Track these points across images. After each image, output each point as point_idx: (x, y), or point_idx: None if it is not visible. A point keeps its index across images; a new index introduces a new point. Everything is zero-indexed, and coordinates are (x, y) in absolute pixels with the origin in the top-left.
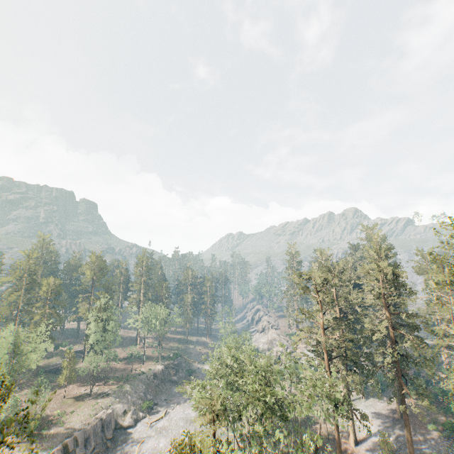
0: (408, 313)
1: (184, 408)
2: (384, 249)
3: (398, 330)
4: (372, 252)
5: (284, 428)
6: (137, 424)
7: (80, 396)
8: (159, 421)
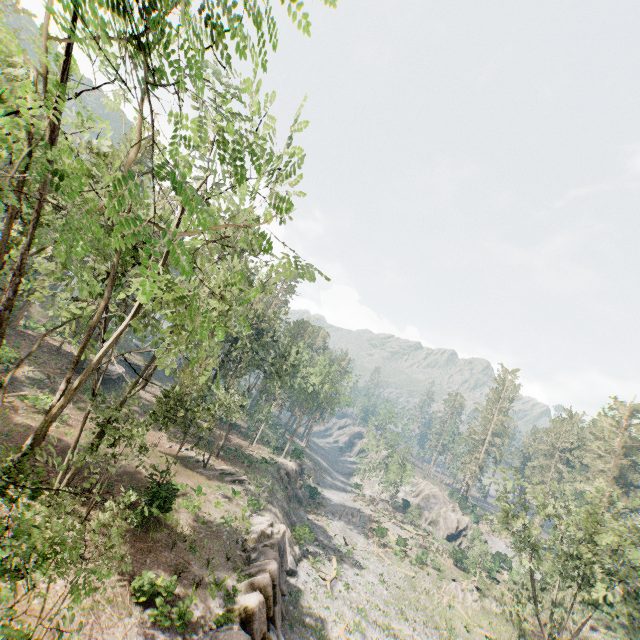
0: None
1: (359, 569)
2: None
3: None
4: None
5: None
6: (298, 572)
7: (184, 458)
8: (335, 582)
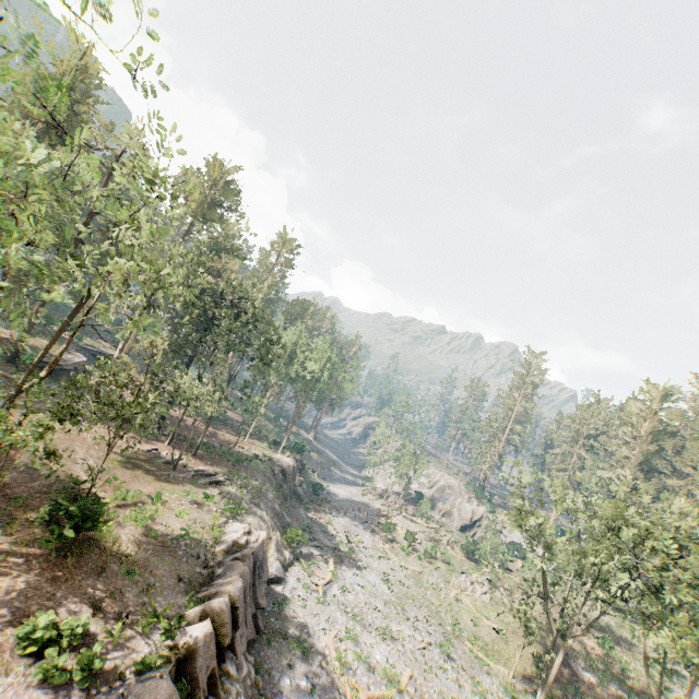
0: None
1: (360, 569)
2: None
3: None
4: None
5: (612, 690)
6: (287, 578)
7: (148, 460)
8: (330, 586)
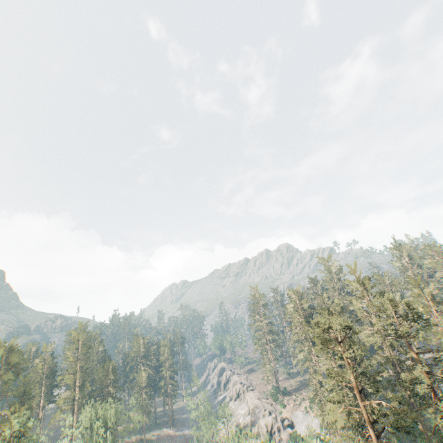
0: (438, 350)
1: None
2: (368, 279)
3: (433, 373)
4: (355, 283)
5: None
6: None
7: None
8: None
